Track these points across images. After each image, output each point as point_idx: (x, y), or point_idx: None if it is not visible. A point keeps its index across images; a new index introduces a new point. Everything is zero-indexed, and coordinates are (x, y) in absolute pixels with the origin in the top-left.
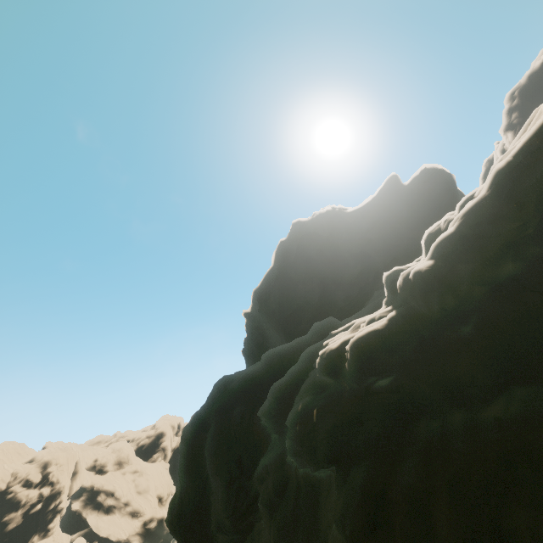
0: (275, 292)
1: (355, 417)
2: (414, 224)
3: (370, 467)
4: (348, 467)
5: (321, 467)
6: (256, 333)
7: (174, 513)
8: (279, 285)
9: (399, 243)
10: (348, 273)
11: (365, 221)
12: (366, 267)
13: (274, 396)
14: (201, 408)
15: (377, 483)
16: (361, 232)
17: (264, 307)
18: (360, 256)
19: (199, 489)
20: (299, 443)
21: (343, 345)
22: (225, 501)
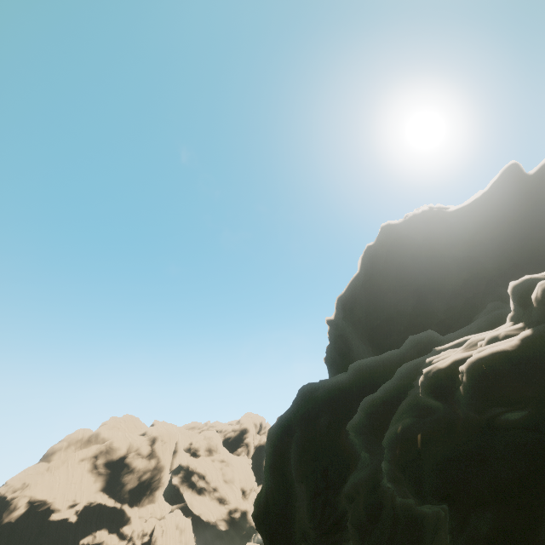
0: (361, 300)
1: (475, 452)
2: (544, 221)
3: (499, 518)
4: (466, 511)
5: (429, 503)
6: (339, 342)
7: (260, 510)
8: (366, 293)
9: (520, 246)
10: (449, 281)
11: (472, 220)
12: (473, 275)
13: (365, 411)
14: (286, 412)
15: (512, 540)
16: (467, 233)
17: (348, 315)
18: (465, 262)
19: (284, 493)
20: (400, 469)
21: (454, 365)
22: (310, 511)
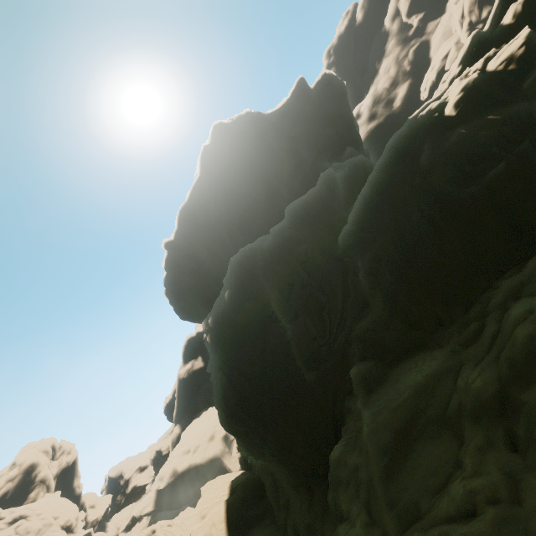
0: (217, 197)
1: None
2: (325, 123)
3: None
4: None
5: (524, 140)
6: (186, 262)
7: (233, 404)
8: (222, 188)
9: (317, 141)
10: (285, 168)
11: (287, 120)
12: (300, 160)
13: (373, 188)
14: (232, 284)
15: None
16: (286, 130)
17: (203, 219)
18: (292, 151)
19: (260, 361)
20: (497, 135)
21: (479, 76)
22: (322, 328)
